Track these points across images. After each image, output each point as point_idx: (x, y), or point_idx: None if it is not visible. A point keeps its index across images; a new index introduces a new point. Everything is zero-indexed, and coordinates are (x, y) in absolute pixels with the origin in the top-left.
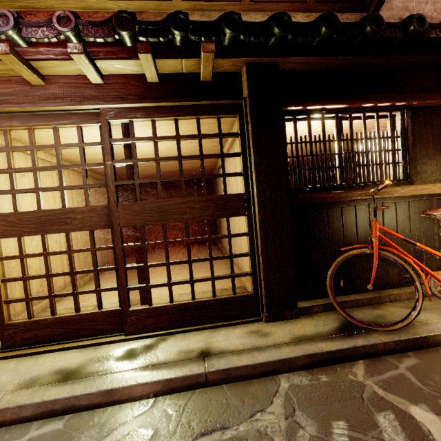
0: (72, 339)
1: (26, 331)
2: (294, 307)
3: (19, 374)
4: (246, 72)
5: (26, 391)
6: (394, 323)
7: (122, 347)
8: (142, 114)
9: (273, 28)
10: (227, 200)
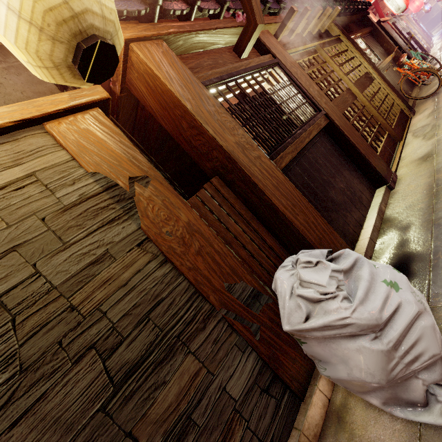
0: (393, 154)
1: (383, 158)
2: (411, 108)
3: (420, 148)
4: (334, 24)
5: (438, 133)
6: (439, 85)
7: (411, 137)
8: (327, 45)
9: (335, 5)
10: (367, 75)
